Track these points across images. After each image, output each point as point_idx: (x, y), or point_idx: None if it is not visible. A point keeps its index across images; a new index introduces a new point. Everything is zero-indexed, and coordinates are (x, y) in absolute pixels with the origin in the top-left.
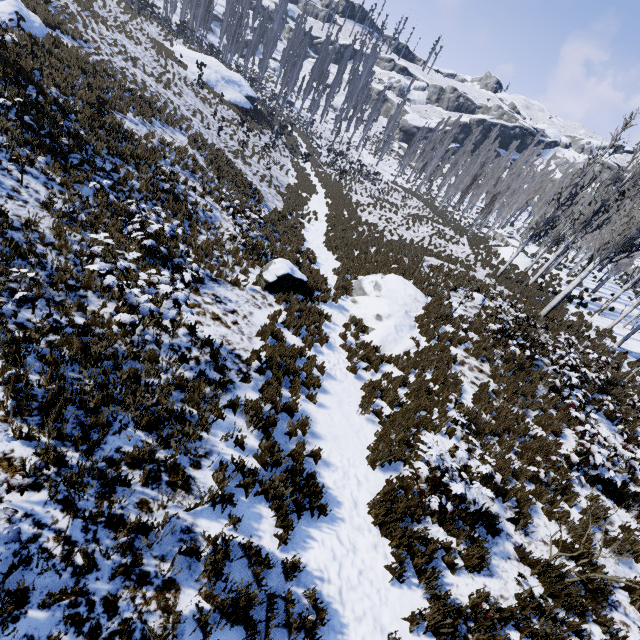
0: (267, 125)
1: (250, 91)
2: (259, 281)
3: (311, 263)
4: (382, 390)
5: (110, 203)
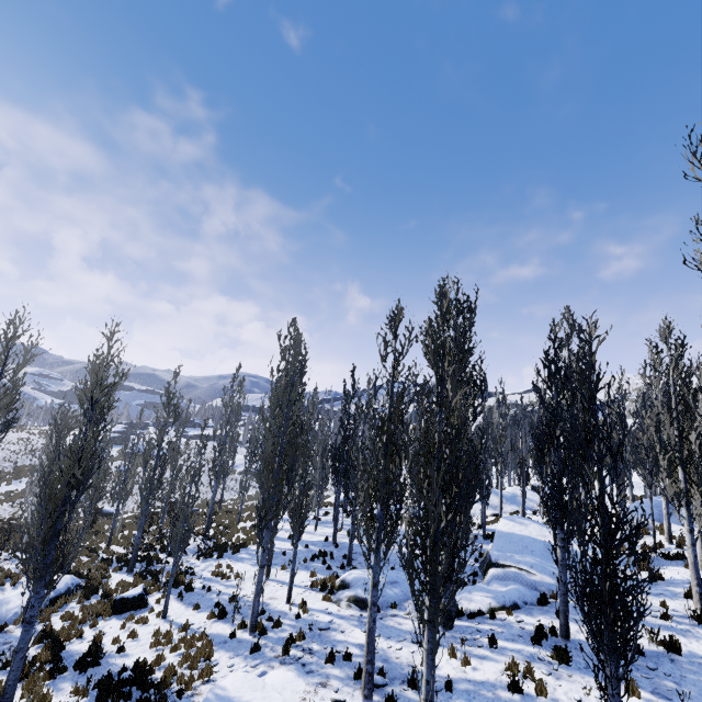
0: None
1: None
2: None
3: None
4: None
5: None
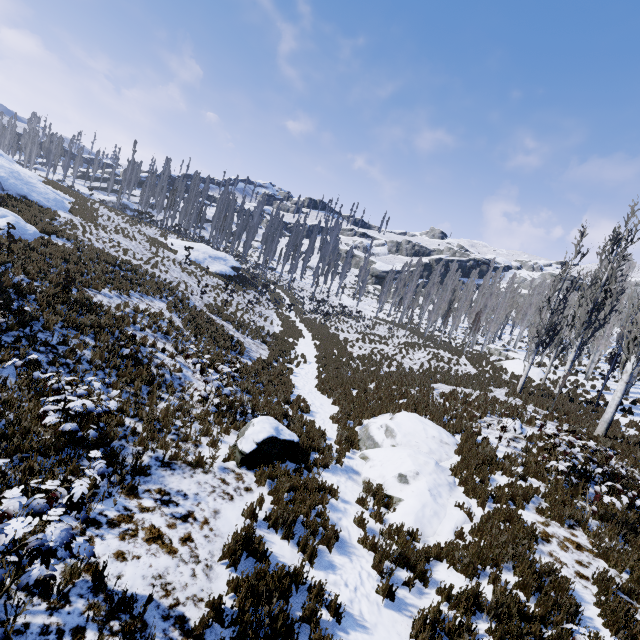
0: (251, 286)
1: (235, 263)
2: (232, 453)
3: (303, 413)
4: (446, 630)
5: (40, 381)
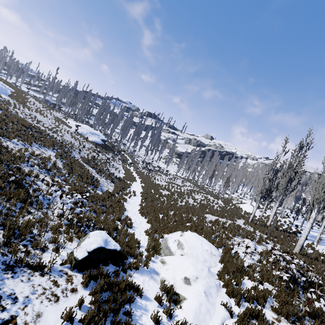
0: (111, 151)
1: (104, 137)
2: (69, 259)
3: (128, 227)
4: None
5: None
